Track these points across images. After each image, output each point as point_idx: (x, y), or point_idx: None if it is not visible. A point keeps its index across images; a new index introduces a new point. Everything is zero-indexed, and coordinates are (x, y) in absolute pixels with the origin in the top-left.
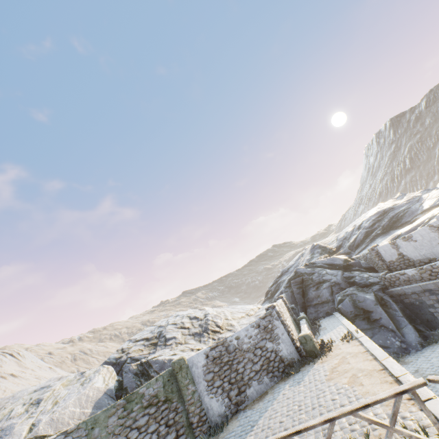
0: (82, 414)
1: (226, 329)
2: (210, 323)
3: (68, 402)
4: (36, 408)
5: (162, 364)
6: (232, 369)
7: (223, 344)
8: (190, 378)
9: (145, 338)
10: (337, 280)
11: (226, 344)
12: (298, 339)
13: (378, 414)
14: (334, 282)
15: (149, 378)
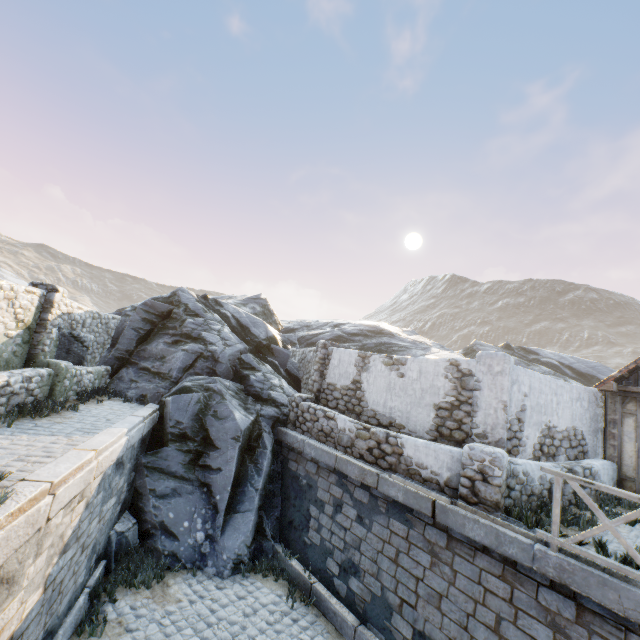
0: None
1: None
2: None
3: None
4: None
5: None
6: None
7: None
8: None
9: None
10: (220, 353)
11: None
12: None
13: None
14: (213, 352)
15: None
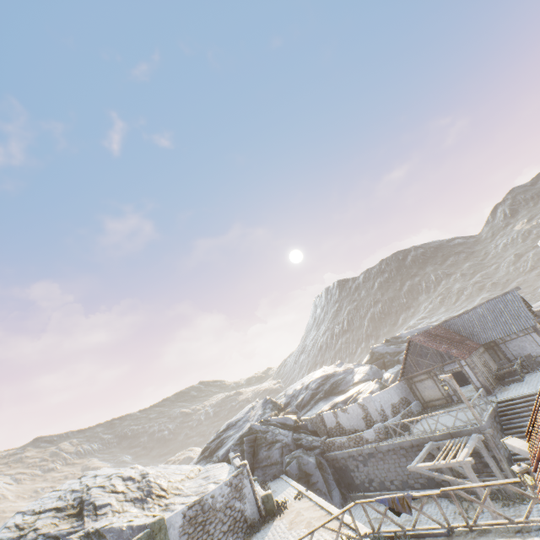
0: None
1: (172, 493)
2: (154, 485)
3: None
4: None
5: (120, 532)
6: (205, 530)
7: (200, 503)
8: (168, 539)
9: (55, 508)
10: (288, 441)
11: (202, 503)
12: (262, 498)
13: (327, 538)
14: (285, 443)
15: None
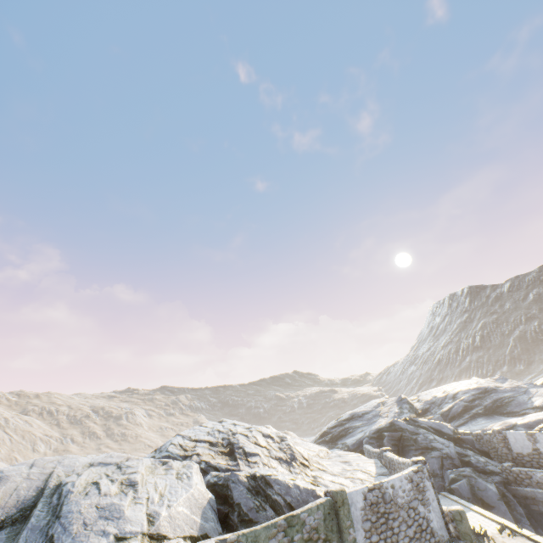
0: (193, 522)
1: (315, 466)
2: (295, 451)
3: (180, 499)
4: (135, 492)
5: (287, 488)
6: (388, 525)
7: (379, 489)
8: (351, 519)
9: (208, 441)
10: (450, 453)
11: (382, 490)
12: (451, 513)
13: None
14: (446, 453)
15: (270, 502)
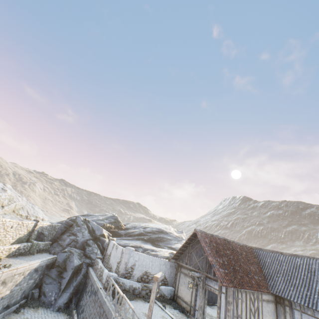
0: None
1: None
2: None
3: None
4: None
5: None
6: None
7: None
8: None
9: None
10: (79, 240)
11: None
12: None
13: None
14: (77, 239)
15: None
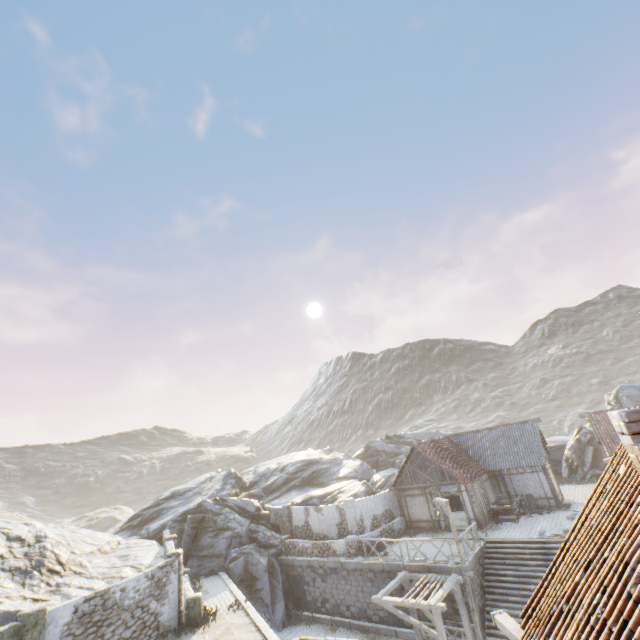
0: None
1: (71, 570)
2: (50, 555)
3: None
4: None
5: None
6: (99, 633)
7: (103, 595)
8: None
9: None
10: (241, 532)
11: (106, 596)
12: (187, 602)
13: None
14: (238, 532)
15: None
